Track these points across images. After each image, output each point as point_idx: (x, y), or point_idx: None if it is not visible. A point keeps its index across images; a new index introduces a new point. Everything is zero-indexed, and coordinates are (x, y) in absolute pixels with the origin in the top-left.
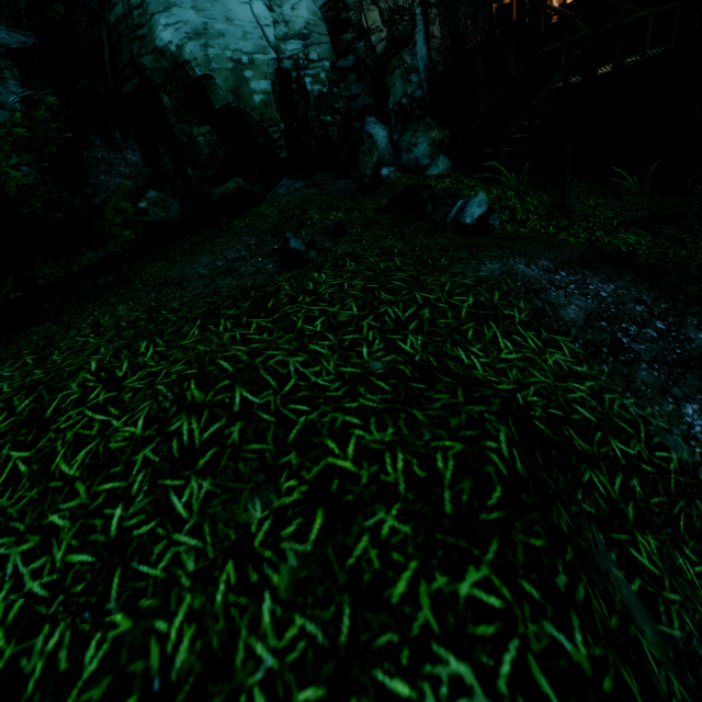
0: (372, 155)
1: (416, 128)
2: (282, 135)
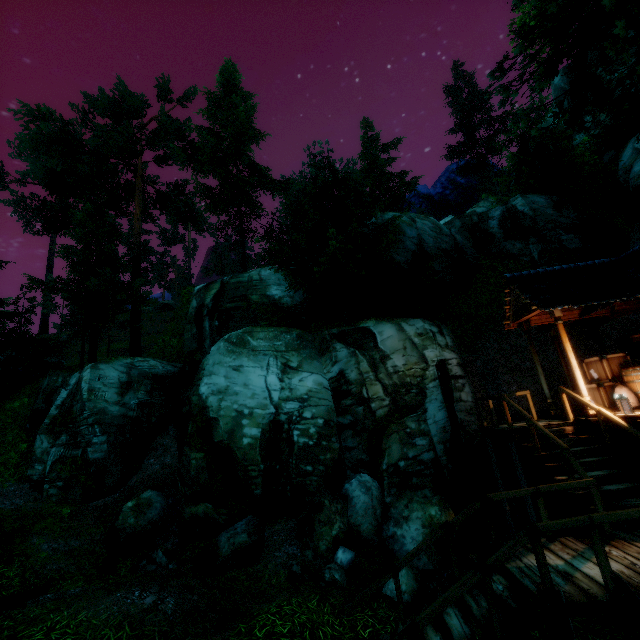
0: (332, 525)
1: (412, 497)
2: (260, 473)
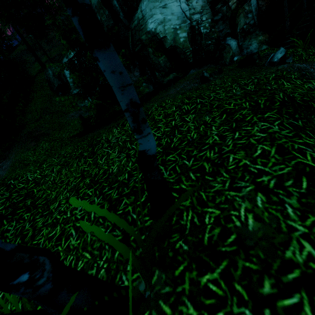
0: (229, 53)
1: (250, 37)
2: (191, 53)
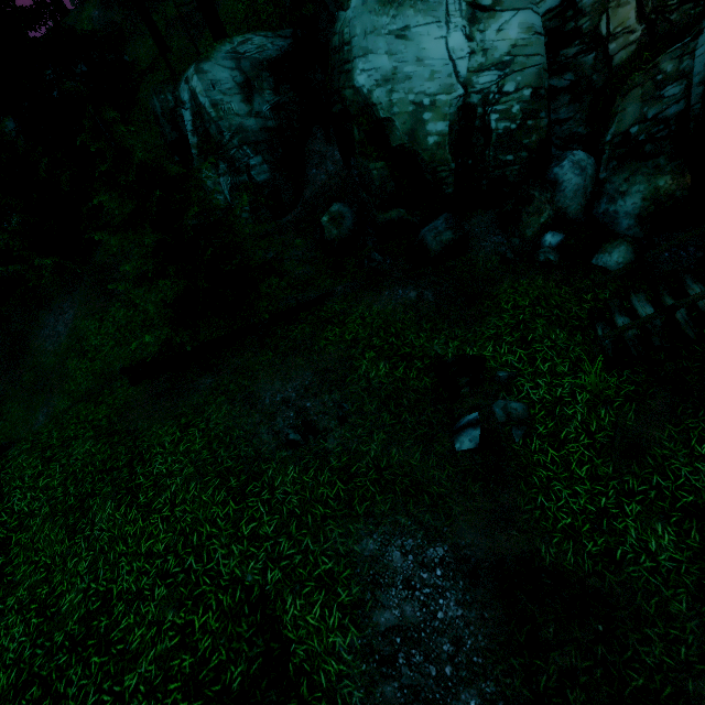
0: (540, 215)
1: (637, 169)
2: (451, 173)
